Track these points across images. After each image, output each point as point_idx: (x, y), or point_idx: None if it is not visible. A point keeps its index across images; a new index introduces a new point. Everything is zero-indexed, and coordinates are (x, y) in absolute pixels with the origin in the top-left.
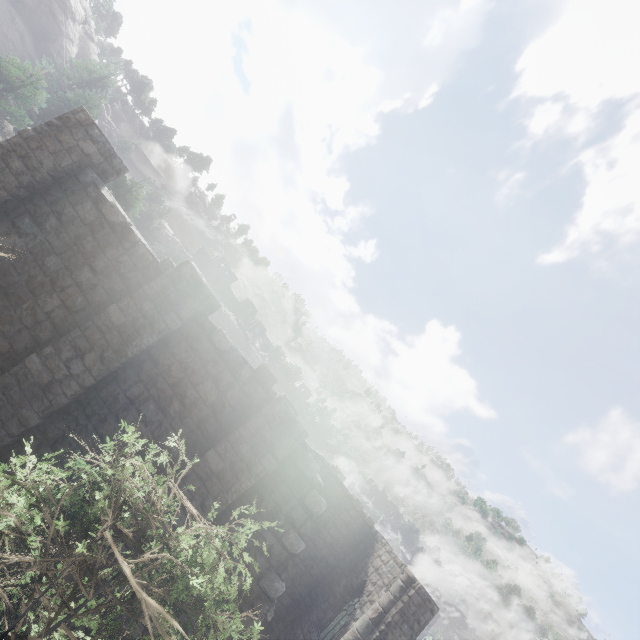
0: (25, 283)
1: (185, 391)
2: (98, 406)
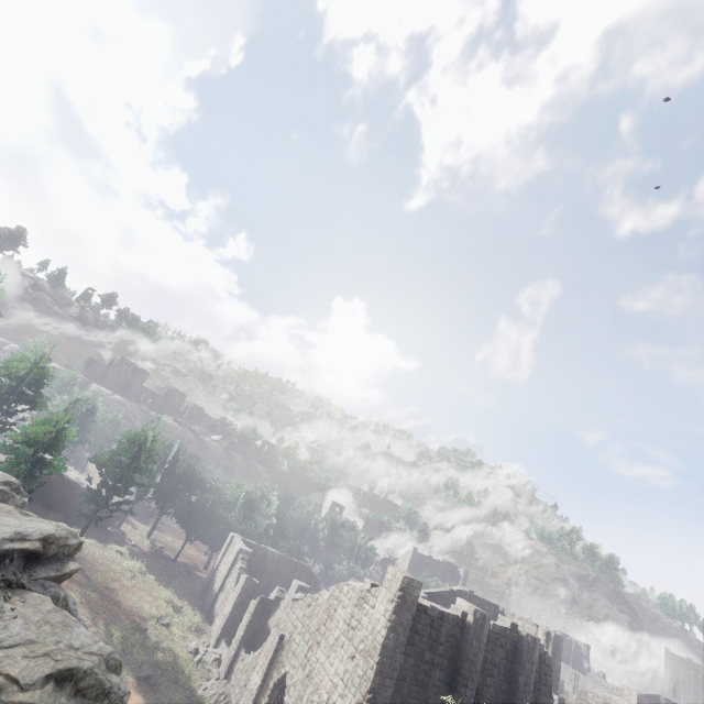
0: (424, 675)
1: (495, 661)
2: (474, 698)
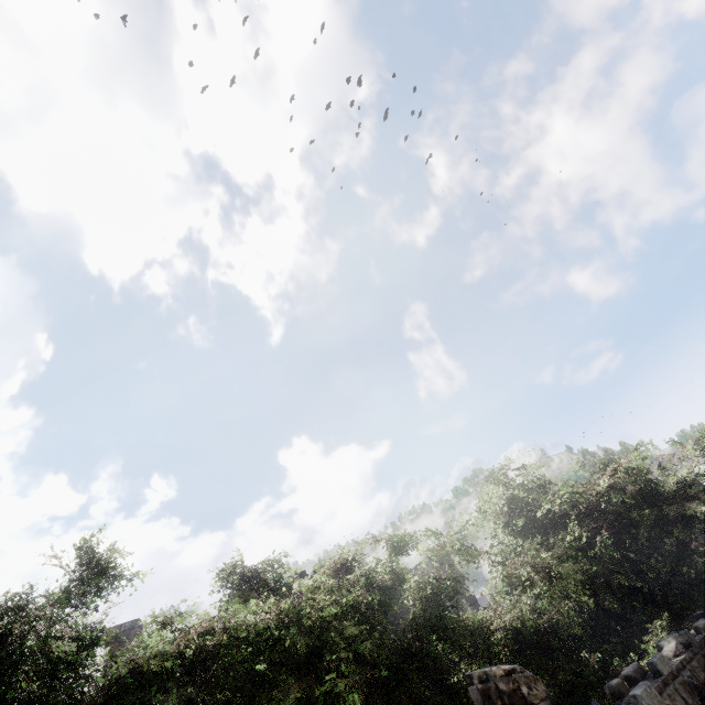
0: None
1: None
2: None
